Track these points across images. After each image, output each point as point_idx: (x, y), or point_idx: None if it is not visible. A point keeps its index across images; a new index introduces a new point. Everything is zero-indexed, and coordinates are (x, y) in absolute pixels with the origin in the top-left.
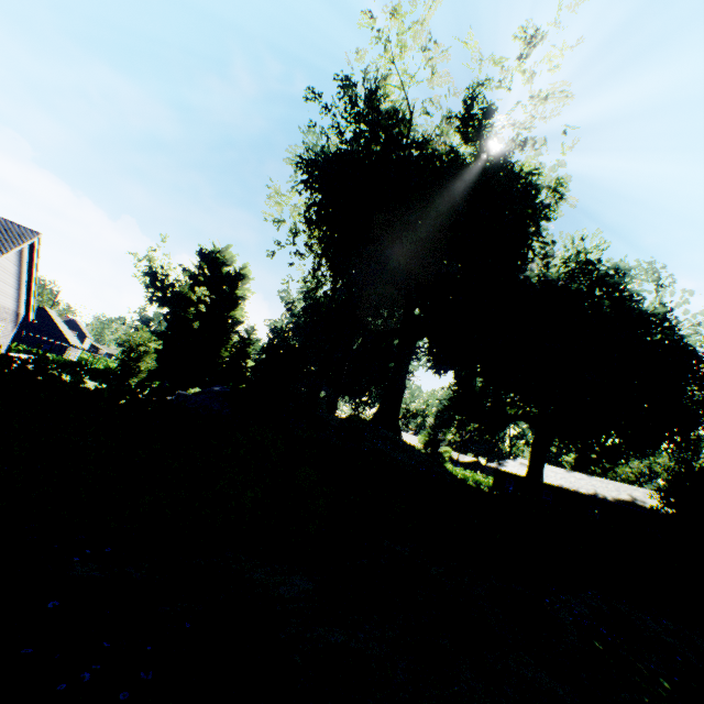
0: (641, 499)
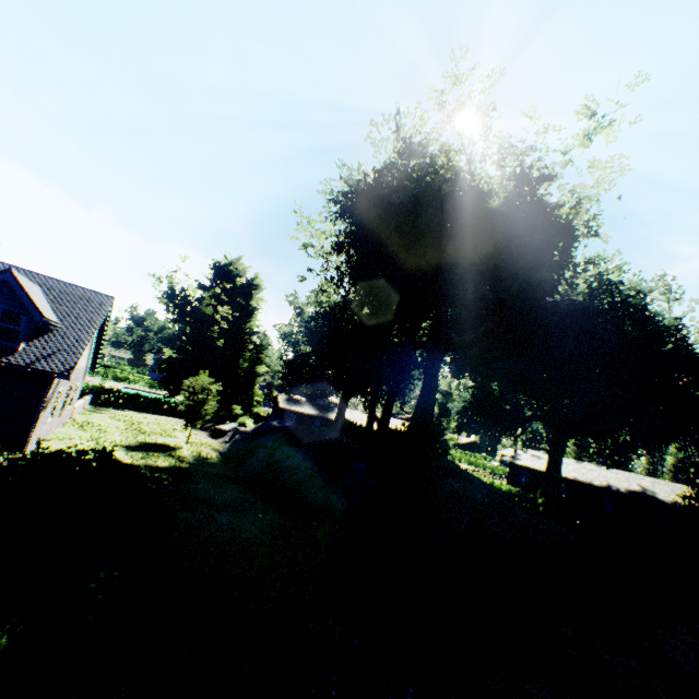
0: (651, 490)
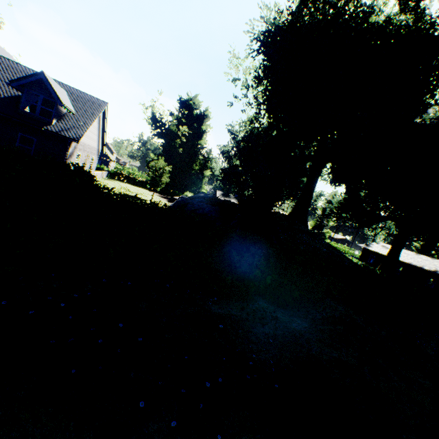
0: None
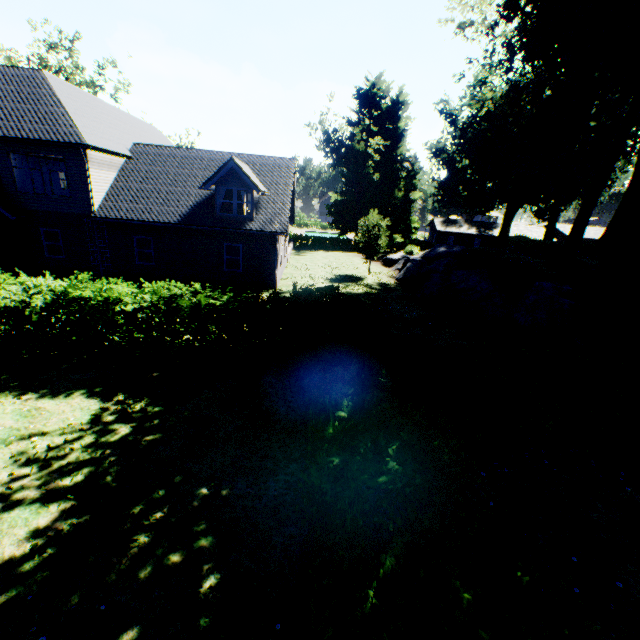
0: None
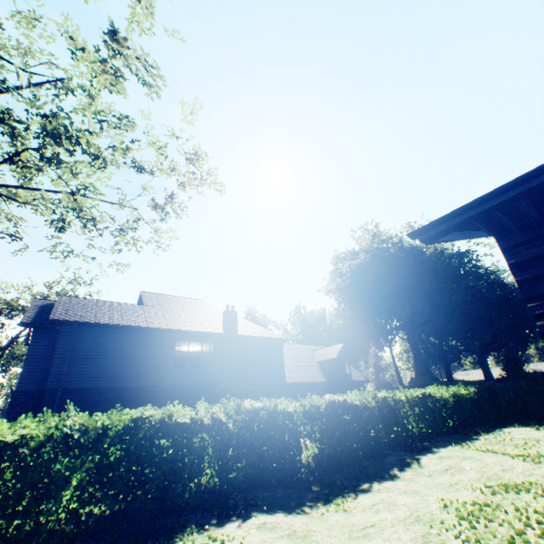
0: (536, 369)
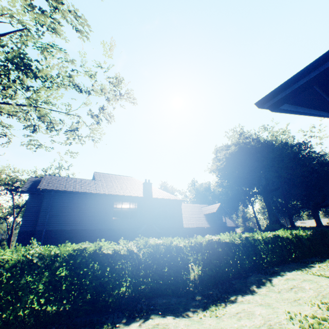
0: None
